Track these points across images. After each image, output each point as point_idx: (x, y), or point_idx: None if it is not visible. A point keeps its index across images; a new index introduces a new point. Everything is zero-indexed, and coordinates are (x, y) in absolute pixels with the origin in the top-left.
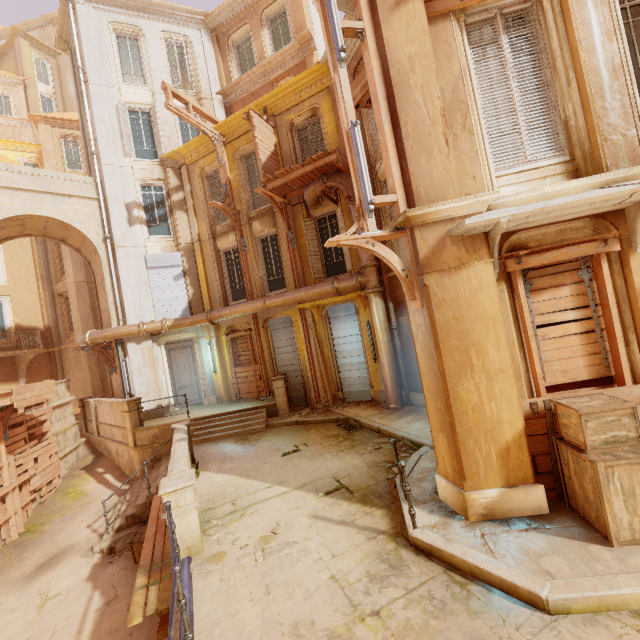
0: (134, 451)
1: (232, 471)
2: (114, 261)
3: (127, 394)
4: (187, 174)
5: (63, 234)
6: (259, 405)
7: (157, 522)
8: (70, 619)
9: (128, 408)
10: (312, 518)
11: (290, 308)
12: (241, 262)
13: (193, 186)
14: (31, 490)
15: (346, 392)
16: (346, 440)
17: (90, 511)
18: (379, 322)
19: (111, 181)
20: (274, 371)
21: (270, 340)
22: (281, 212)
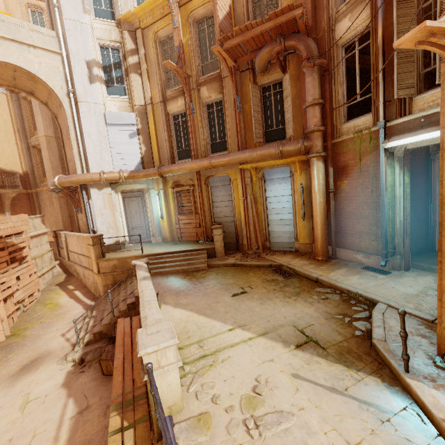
0: (98, 276)
1: (189, 307)
2: (77, 115)
3: (91, 230)
4: (142, 38)
5: (31, 86)
6: (200, 248)
7: (123, 348)
8: (48, 424)
9: (92, 242)
10: (294, 378)
11: (230, 168)
12: (188, 125)
13: (147, 50)
14: (15, 302)
15: (273, 242)
16: (287, 286)
17: (64, 321)
18: (318, 184)
19: (72, 36)
20: (211, 221)
21: (210, 195)
22: (231, 76)
